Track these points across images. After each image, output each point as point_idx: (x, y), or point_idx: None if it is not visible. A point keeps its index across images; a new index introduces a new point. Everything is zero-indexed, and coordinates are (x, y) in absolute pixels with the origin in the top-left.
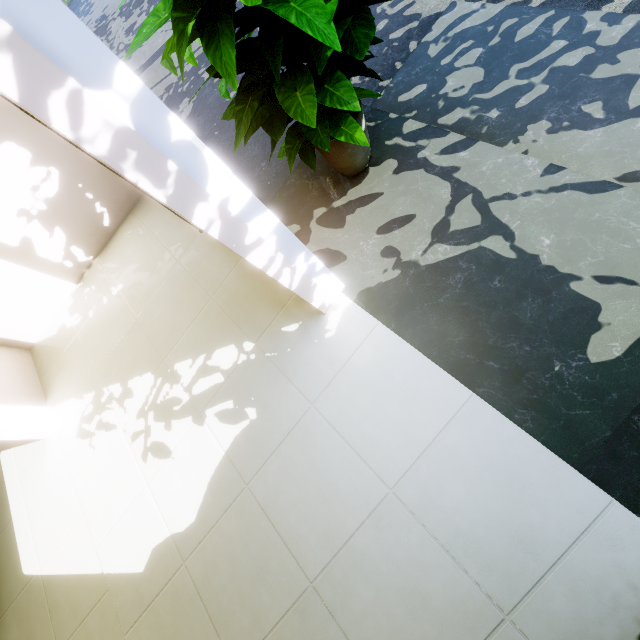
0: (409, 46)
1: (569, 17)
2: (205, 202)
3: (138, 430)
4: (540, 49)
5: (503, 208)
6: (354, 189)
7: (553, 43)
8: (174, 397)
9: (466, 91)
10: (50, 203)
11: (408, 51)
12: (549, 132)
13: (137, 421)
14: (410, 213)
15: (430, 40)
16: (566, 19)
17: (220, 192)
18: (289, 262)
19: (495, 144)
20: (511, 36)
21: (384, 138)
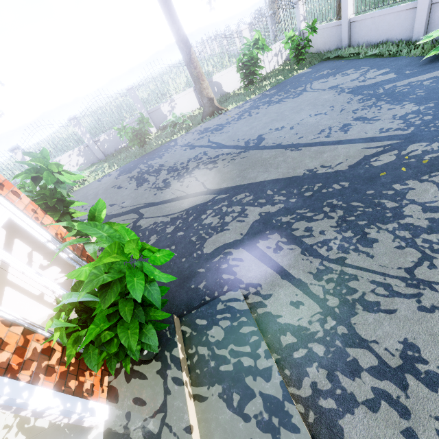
0: (224, 287)
1: (258, 337)
2: (26, 410)
3: (9, 424)
4: (242, 344)
5: (165, 433)
6: (143, 365)
7: (247, 346)
8: (30, 418)
9: (214, 340)
10: (59, 284)
11: (223, 289)
12: (219, 395)
13: (12, 418)
14: (146, 401)
15: (222, 299)
16: (257, 337)
17: (34, 407)
18: (67, 417)
19: (203, 381)
20: (240, 327)
21: (166, 348)
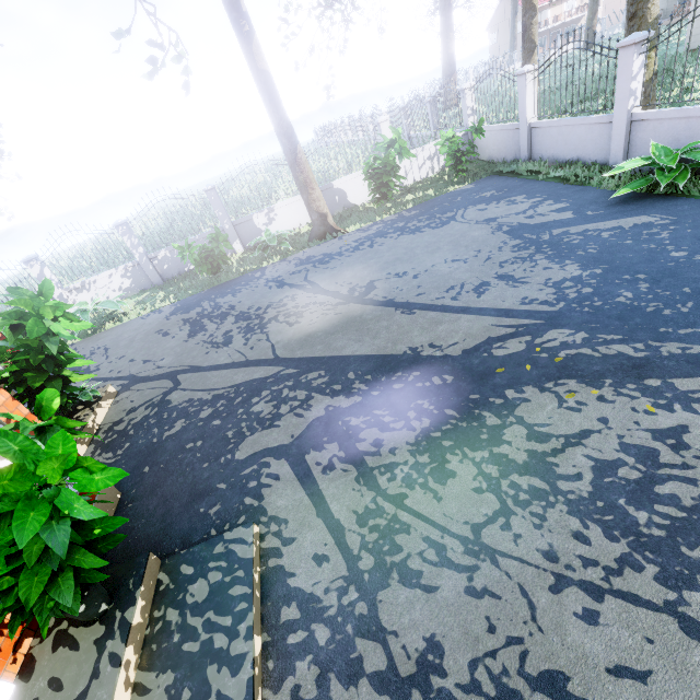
0: (241, 517)
1: (248, 605)
2: None
3: None
4: (224, 613)
5: None
6: (82, 628)
7: (229, 616)
8: None
9: (191, 601)
10: None
11: (238, 521)
12: (166, 688)
13: None
14: (65, 684)
15: (225, 538)
16: (246, 605)
17: None
18: None
19: (155, 664)
20: (232, 585)
21: (121, 605)
